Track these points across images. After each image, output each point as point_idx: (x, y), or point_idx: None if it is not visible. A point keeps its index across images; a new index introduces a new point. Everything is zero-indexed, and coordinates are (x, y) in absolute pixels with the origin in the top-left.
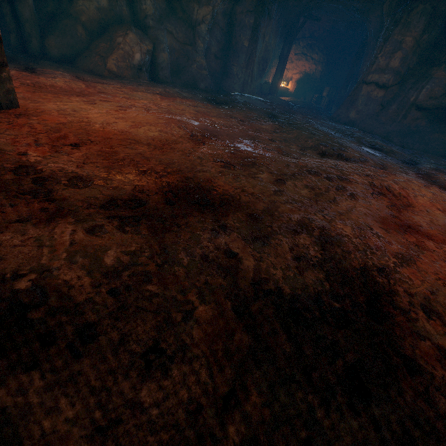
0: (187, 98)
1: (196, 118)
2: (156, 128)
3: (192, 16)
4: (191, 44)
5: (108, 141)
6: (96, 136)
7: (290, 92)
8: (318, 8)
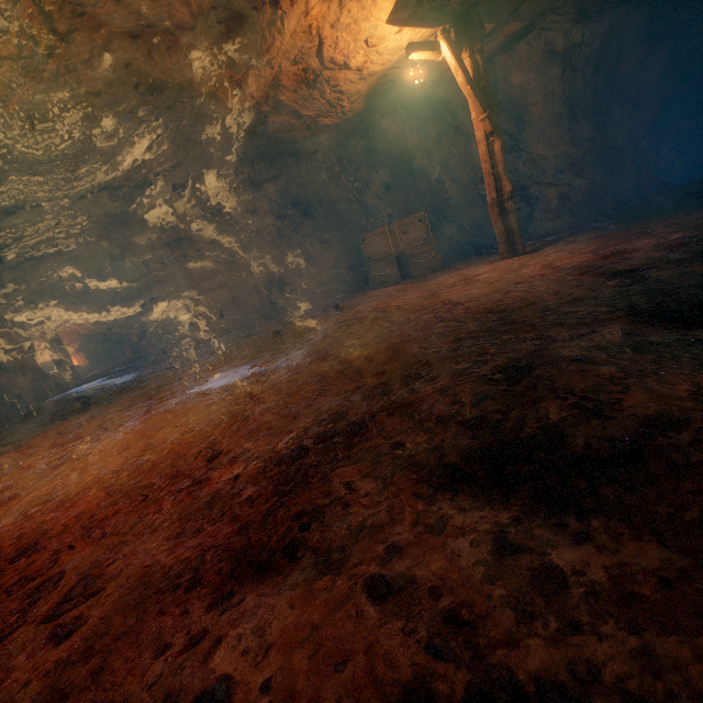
0: (46, 429)
1: (158, 403)
2: (198, 408)
3: None
4: None
5: (214, 437)
6: (190, 449)
7: (83, 367)
8: (50, 266)
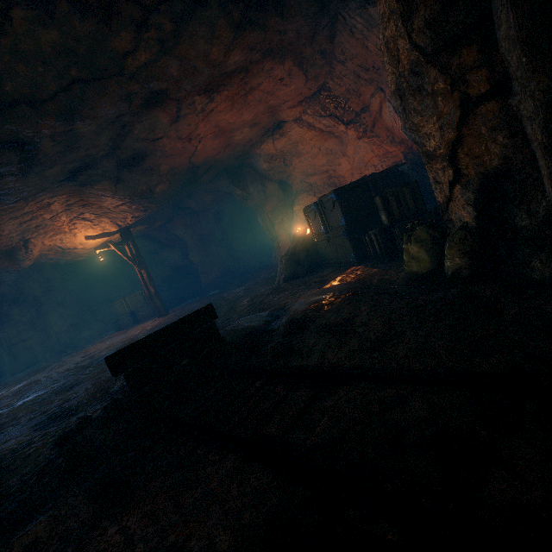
0: None
1: None
2: None
3: None
4: None
5: None
6: None
7: None
8: None
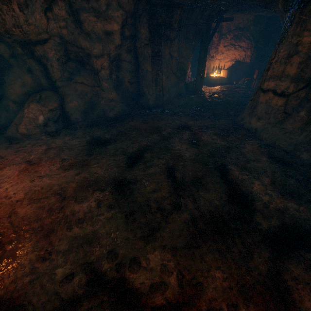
0: (56, 157)
1: None
2: None
3: (94, 66)
4: (99, 85)
5: None
6: None
7: (223, 78)
8: (225, 12)
